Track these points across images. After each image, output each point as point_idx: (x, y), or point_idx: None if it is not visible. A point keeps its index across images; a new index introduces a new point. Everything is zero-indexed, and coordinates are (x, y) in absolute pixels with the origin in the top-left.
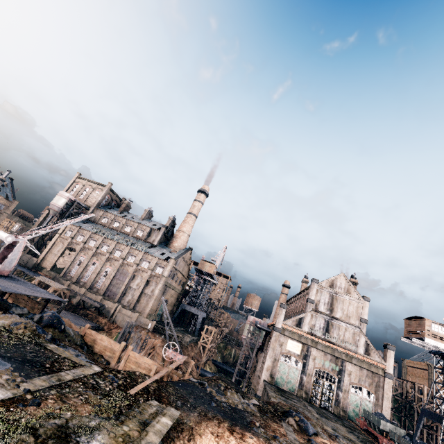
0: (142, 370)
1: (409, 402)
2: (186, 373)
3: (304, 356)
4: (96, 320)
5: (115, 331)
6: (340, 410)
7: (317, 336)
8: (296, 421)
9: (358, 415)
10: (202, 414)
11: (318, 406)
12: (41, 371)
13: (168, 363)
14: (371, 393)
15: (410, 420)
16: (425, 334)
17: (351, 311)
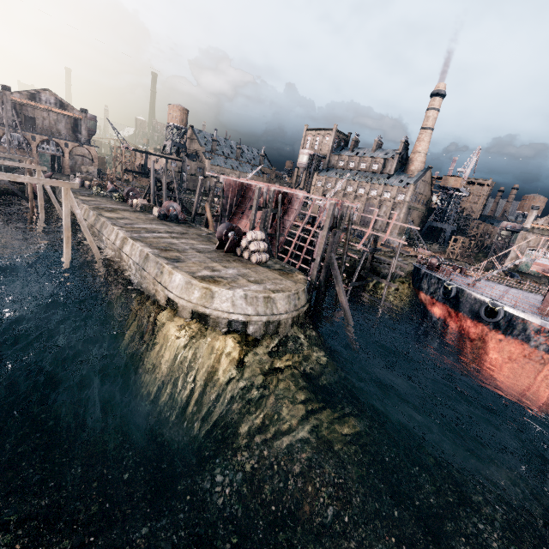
0: None
1: None
2: None
3: None
4: None
5: None
6: None
7: None
8: (505, 273)
9: None
10: None
11: None
12: None
13: None
14: None
15: None
16: None
17: None
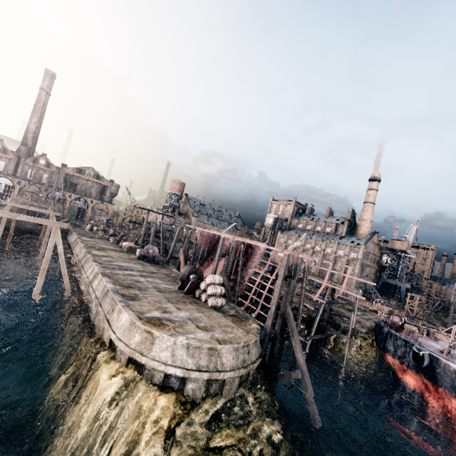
0: None
1: None
2: None
3: None
4: None
5: None
6: None
7: None
8: None
9: None
10: None
11: None
12: None
13: None
14: None
15: None
16: None
17: None
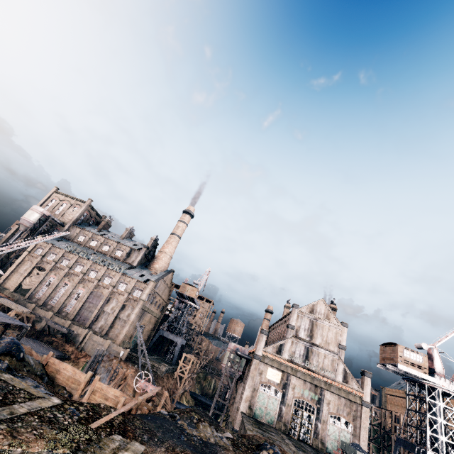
0: (109, 403)
1: (387, 431)
2: (159, 406)
3: (284, 385)
4: (62, 348)
5: (83, 360)
6: (318, 442)
7: (297, 364)
8: None
9: (336, 448)
10: (170, 449)
11: (296, 439)
12: None
13: (139, 395)
14: (350, 423)
15: (388, 451)
16: (398, 360)
17: (330, 337)
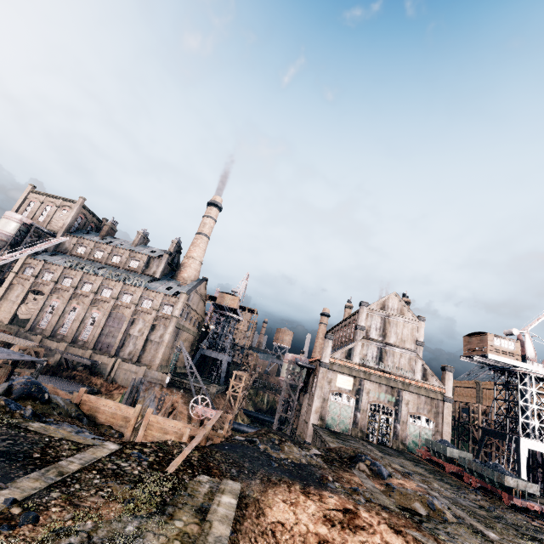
0: (170, 437)
1: (464, 423)
2: (223, 431)
3: (357, 391)
4: (88, 382)
5: (117, 392)
6: (399, 443)
7: (370, 367)
8: (368, 465)
9: (418, 446)
10: (265, 480)
11: (375, 444)
12: (28, 465)
13: (196, 422)
14: (428, 420)
15: (465, 441)
16: (488, 349)
17: (406, 334)
